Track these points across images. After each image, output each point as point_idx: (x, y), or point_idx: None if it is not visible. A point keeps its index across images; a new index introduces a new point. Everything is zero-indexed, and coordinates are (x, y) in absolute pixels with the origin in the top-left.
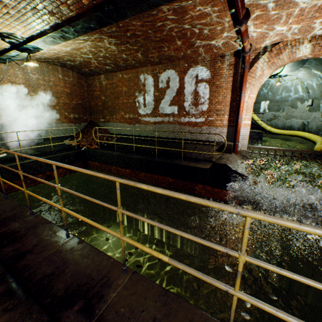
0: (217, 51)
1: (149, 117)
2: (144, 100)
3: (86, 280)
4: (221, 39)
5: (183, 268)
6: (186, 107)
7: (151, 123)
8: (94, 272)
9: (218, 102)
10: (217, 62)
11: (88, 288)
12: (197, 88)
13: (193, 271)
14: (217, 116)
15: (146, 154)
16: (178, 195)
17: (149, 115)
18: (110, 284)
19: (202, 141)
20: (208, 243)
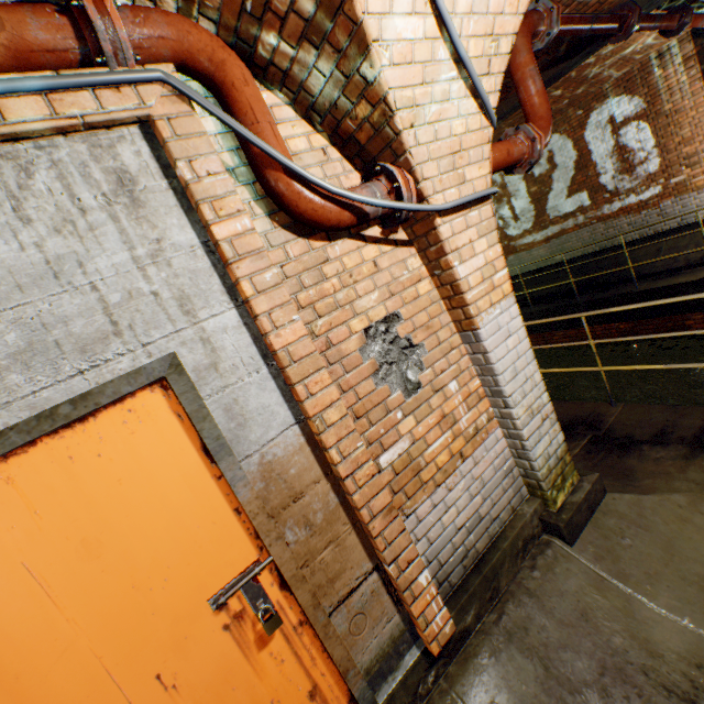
0: (643, 55)
1: (531, 235)
2: (511, 211)
3: (574, 418)
4: (645, 39)
5: (682, 367)
6: (608, 184)
7: (539, 242)
8: (578, 413)
9: (683, 142)
10: (650, 72)
11: (581, 420)
12: (619, 139)
13: (694, 365)
14: (692, 169)
15: (551, 300)
16: (653, 303)
17: (530, 231)
18: (603, 415)
19: (670, 231)
20: (698, 331)
